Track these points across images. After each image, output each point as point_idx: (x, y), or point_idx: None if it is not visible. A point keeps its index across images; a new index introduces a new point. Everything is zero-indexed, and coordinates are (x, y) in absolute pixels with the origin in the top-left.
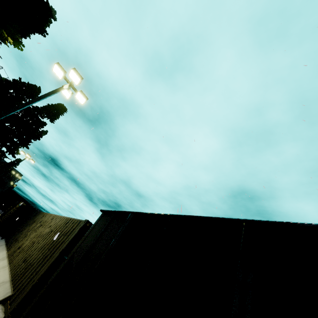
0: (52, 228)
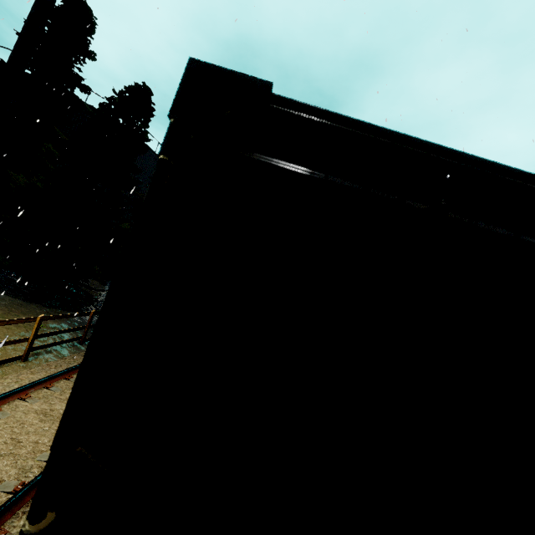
0: None
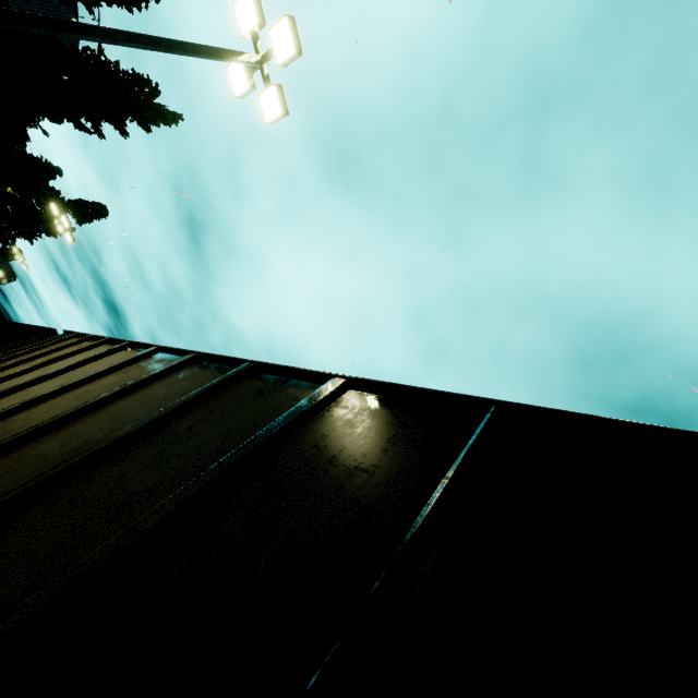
0: None
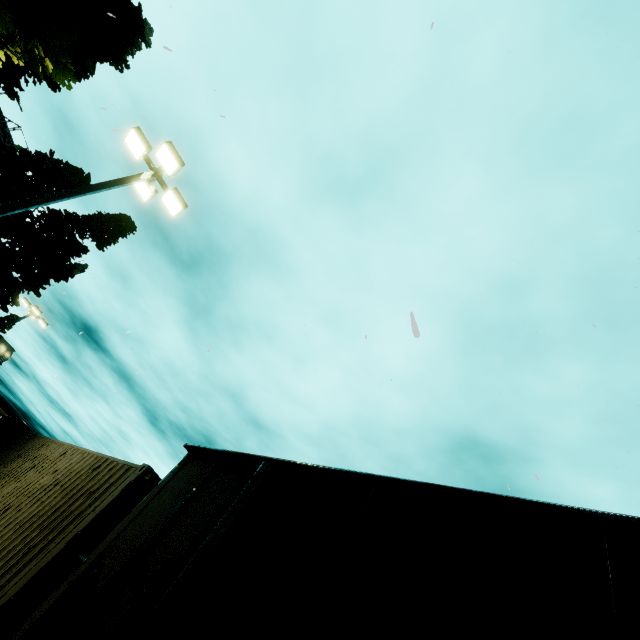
0: (59, 477)
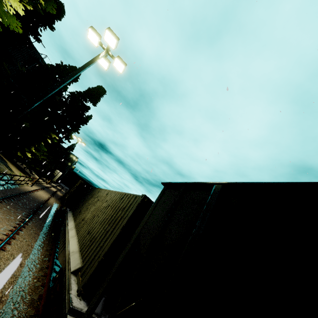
0: (108, 203)
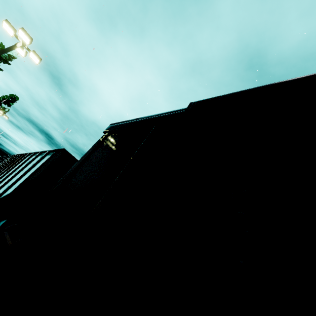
0: None
